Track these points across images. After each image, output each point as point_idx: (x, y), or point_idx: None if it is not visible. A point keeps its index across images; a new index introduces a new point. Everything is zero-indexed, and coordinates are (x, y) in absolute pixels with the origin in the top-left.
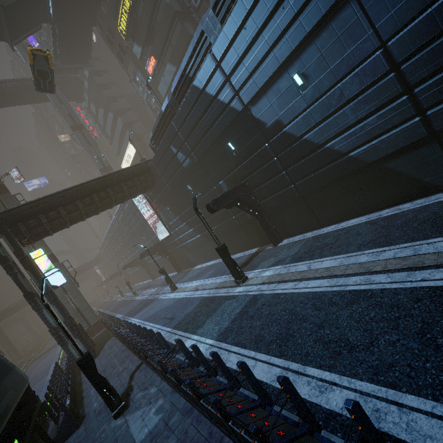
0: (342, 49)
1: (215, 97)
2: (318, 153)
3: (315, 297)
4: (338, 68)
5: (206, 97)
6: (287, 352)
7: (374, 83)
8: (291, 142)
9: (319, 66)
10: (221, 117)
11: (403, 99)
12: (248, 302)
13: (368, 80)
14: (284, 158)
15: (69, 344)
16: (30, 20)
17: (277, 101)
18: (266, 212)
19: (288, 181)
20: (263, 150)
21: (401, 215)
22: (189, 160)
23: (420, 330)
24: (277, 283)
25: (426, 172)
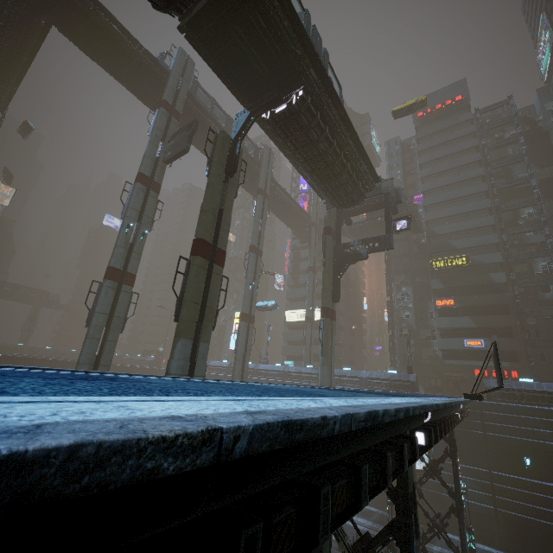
0: None
1: None
2: None
3: None
4: None
5: None
6: None
7: None
8: None
9: None
10: None
11: None
12: None
13: None
14: None
15: None
16: None
17: None
18: None
19: None
20: None
21: None
22: None
23: None
24: None
25: None
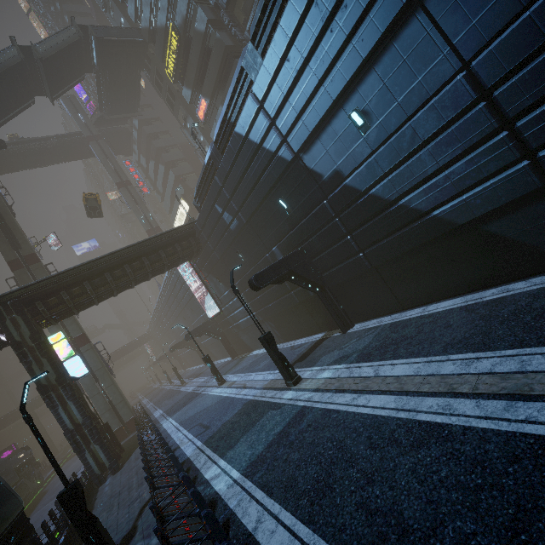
0: (410, 76)
1: (260, 145)
2: (390, 212)
3: (373, 426)
4: (408, 100)
5: (250, 145)
6: (318, 518)
7: (458, 117)
8: (355, 198)
9: (382, 99)
10: (269, 169)
11: (500, 137)
12: (293, 418)
13: (449, 114)
14: (347, 218)
15: (87, 452)
16: (72, 71)
17: (334, 146)
18: (332, 288)
19: (355, 248)
20: (321, 209)
21: (510, 301)
22: (236, 221)
23: (511, 522)
24: (333, 392)
25: (544, 237)
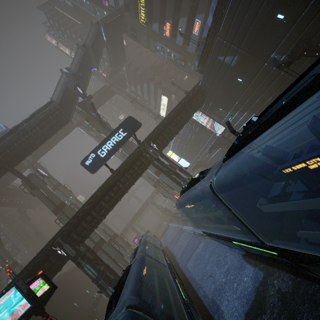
0: None
1: None
2: None
3: None
4: None
5: None
6: None
7: None
8: None
9: None
10: None
11: None
12: None
13: None
14: None
15: None
16: (99, 49)
17: None
18: None
19: None
20: None
21: None
22: (237, 57)
23: None
24: None
25: None
